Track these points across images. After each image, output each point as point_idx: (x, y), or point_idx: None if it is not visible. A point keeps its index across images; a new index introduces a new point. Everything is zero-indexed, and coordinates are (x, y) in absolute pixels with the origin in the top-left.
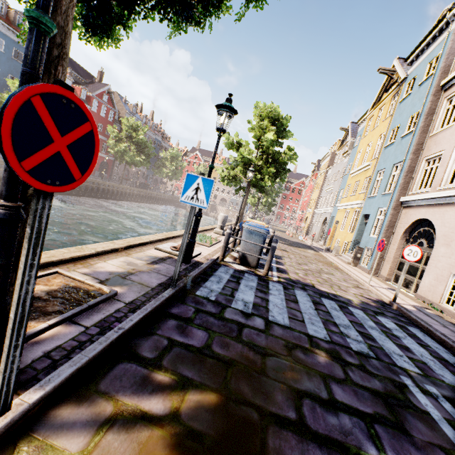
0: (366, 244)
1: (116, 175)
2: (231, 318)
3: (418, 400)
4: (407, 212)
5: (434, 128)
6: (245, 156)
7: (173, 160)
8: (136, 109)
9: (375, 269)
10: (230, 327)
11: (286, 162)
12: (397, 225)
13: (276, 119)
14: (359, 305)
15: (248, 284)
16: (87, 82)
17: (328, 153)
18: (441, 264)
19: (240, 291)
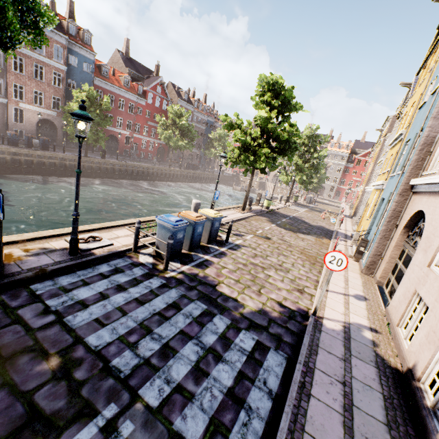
0: (371, 237)
1: (172, 159)
2: (21, 313)
3: (75, 434)
4: (413, 200)
5: None
6: (240, 138)
7: (221, 140)
8: (187, 95)
9: (370, 267)
10: (1, 322)
11: (289, 139)
12: (403, 215)
13: (278, 91)
14: (244, 314)
15: (118, 278)
16: (144, 77)
17: (388, 117)
18: (413, 276)
19: (90, 286)
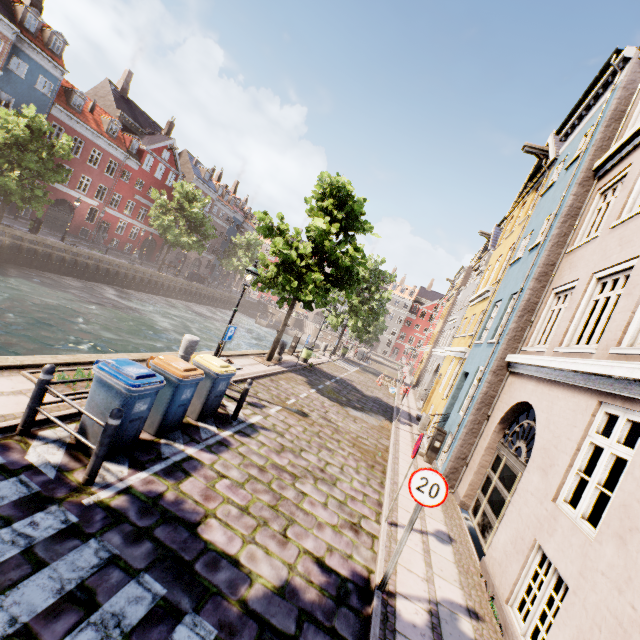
0: (451, 427)
1: (166, 259)
2: None
3: None
4: (512, 384)
5: (574, 240)
6: (281, 250)
7: (250, 249)
8: (210, 175)
9: (450, 477)
10: None
11: (352, 268)
12: (497, 403)
13: (344, 200)
14: (249, 602)
15: None
16: (145, 132)
17: (463, 268)
18: (527, 512)
19: None
